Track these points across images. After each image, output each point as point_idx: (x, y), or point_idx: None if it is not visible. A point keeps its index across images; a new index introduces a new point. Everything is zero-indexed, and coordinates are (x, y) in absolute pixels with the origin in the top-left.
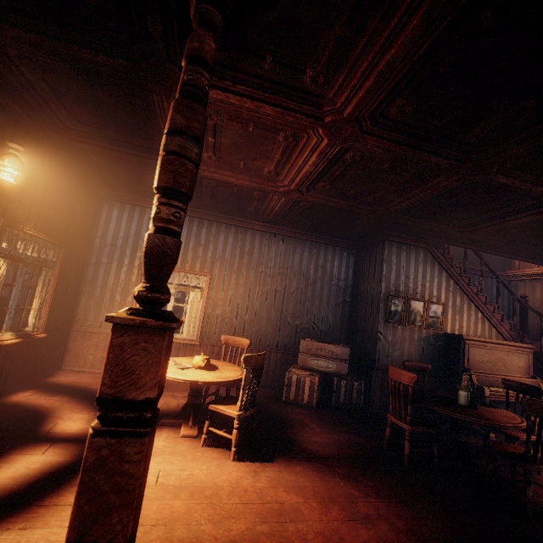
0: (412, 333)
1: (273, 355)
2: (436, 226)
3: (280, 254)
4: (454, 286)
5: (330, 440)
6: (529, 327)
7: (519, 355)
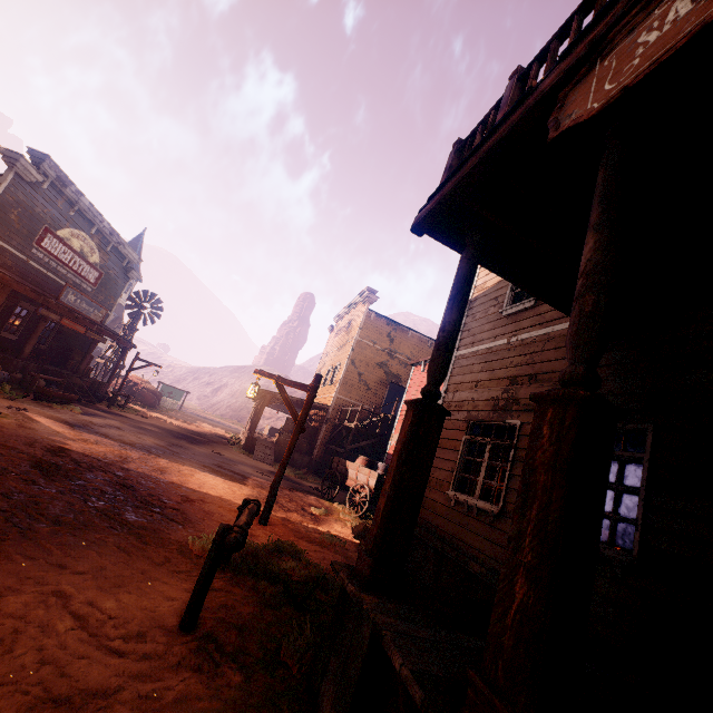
0: None
1: None
2: None
3: None
4: None
5: None
6: None
7: None
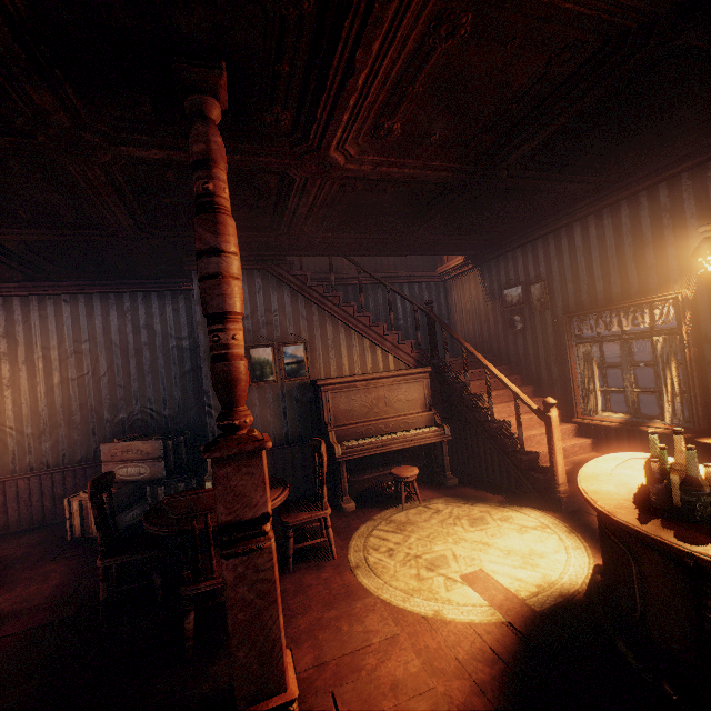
0: (263, 392)
1: (91, 472)
2: None
3: (66, 325)
4: (320, 312)
5: (39, 602)
6: (466, 337)
7: (409, 385)
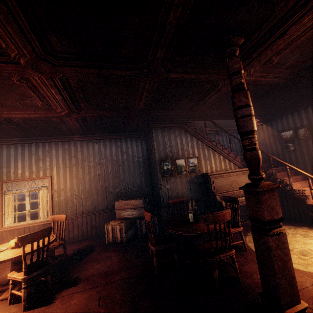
0: (181, 179)
1: (105, 215)
2: (172, 112)
3: (96, 152)
4: (202, 144)
5: (117, 267)
6: None
7: (245, 175)
